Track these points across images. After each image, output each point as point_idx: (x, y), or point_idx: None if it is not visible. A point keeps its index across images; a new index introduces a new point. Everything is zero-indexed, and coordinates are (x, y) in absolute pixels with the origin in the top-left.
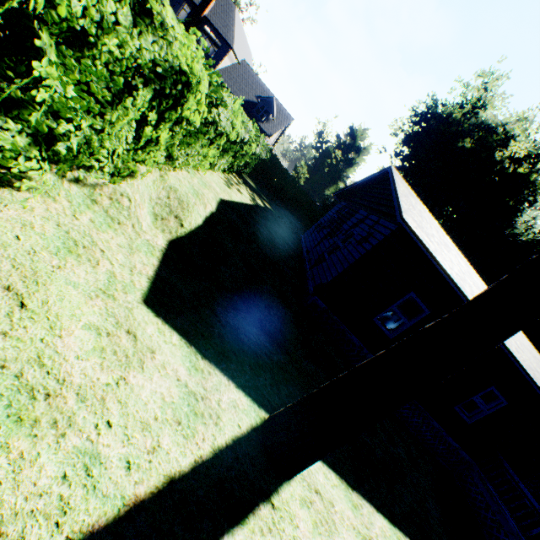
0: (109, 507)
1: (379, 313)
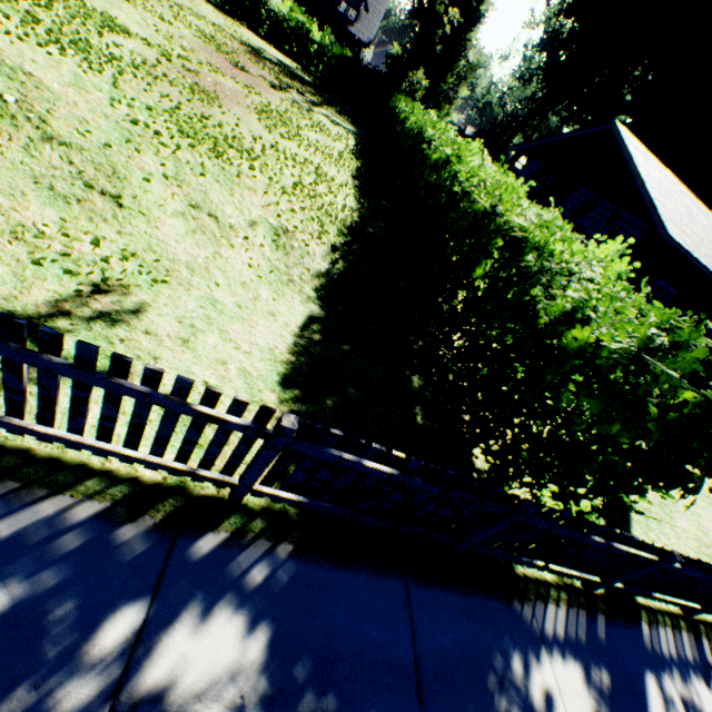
0: None
1: None
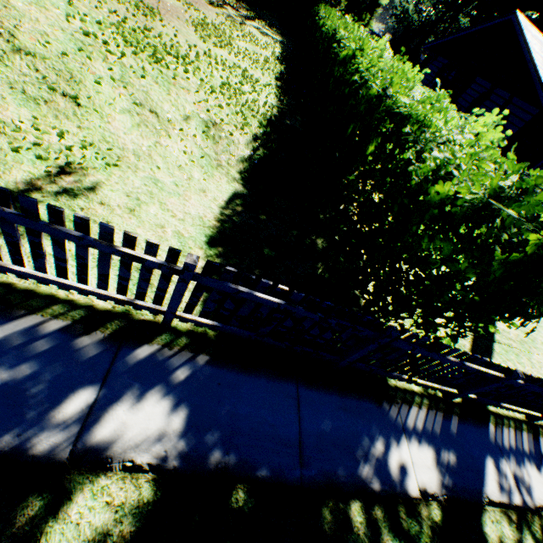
0: None
1: None
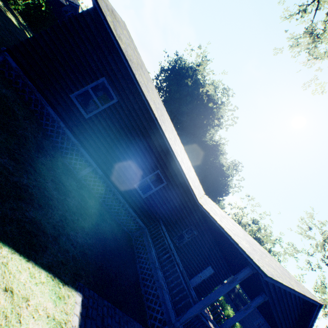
0: None
1: (76, 91)
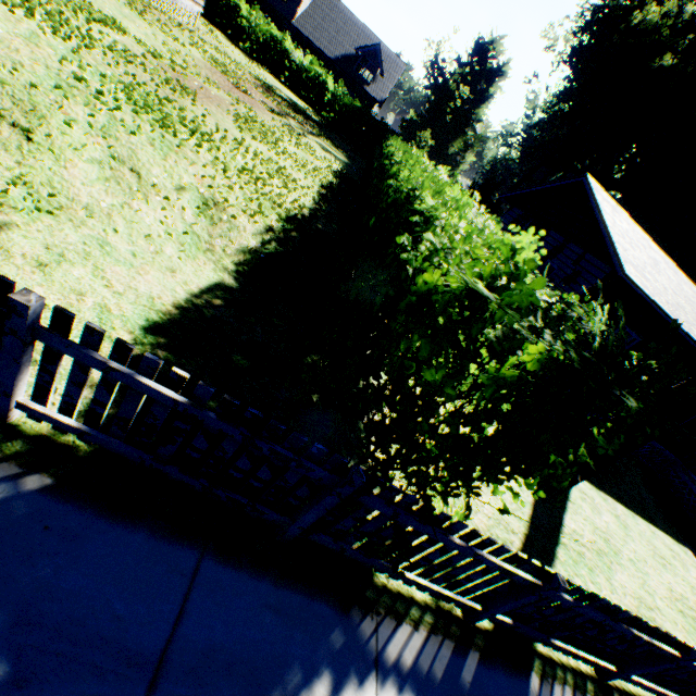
0: (528, 506)
1: None
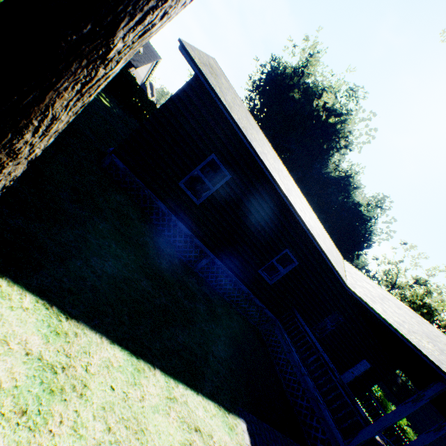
0: None
1: (184, 177)
